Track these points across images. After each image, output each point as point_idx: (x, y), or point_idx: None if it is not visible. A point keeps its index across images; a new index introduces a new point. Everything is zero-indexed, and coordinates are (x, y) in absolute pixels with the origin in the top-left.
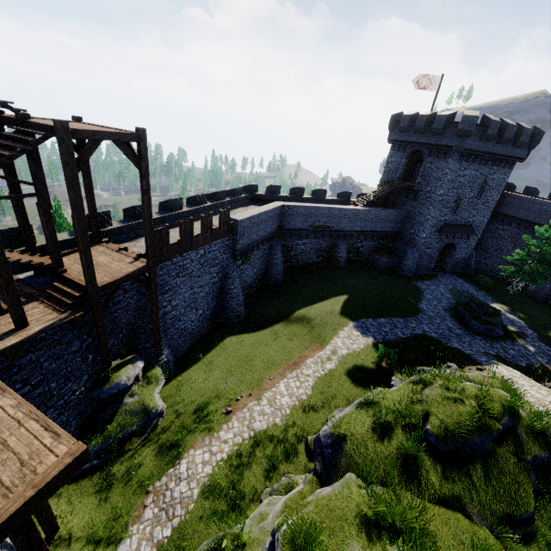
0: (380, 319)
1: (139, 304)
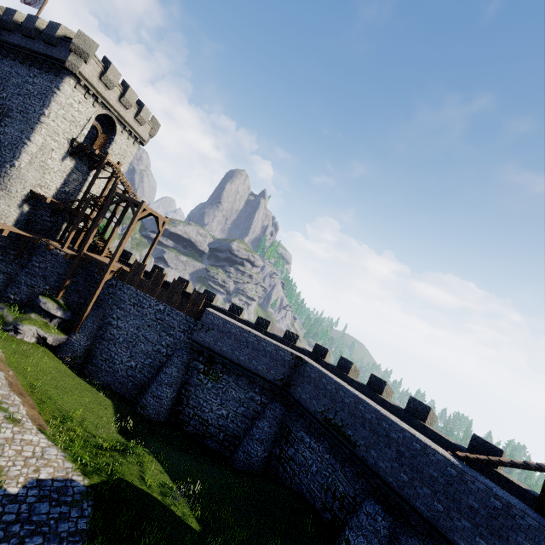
0: None
1: (104, 296)
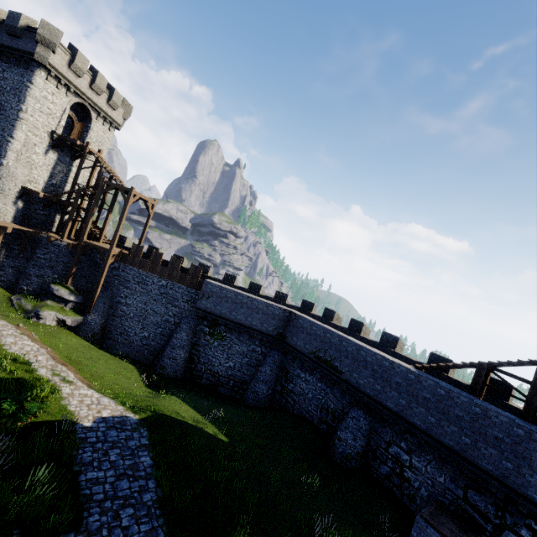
0: (147, 455)
1: (109, 279)
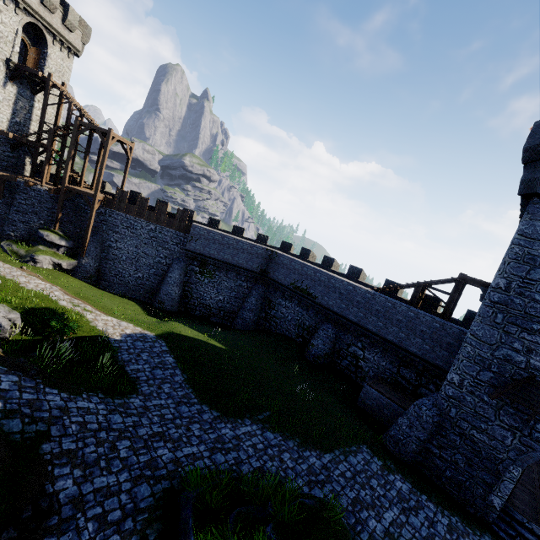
0: (170, 356)
1: (97, 224)
